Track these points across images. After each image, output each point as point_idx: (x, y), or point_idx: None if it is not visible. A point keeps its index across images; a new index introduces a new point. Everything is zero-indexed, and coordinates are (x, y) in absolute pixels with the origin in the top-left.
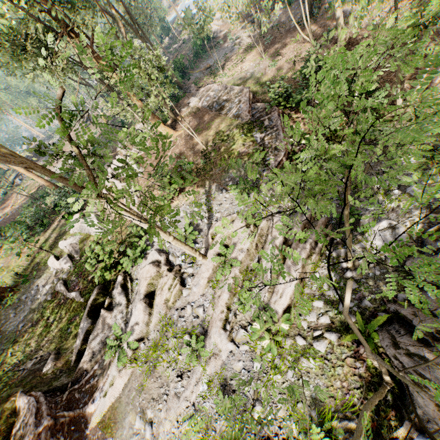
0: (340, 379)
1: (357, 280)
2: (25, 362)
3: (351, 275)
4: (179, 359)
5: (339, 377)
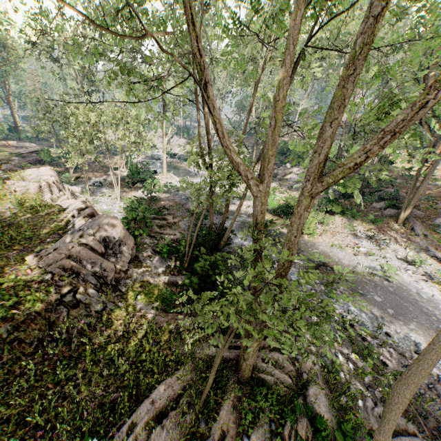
0: None
1: None
2: None
3: None
4: None
5: None
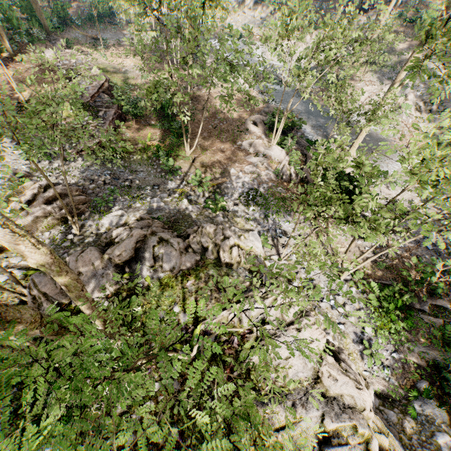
0: (2, 300)
1: (75, 242)
2: None
3: (72, 237)
4: None
5: (3, 299)
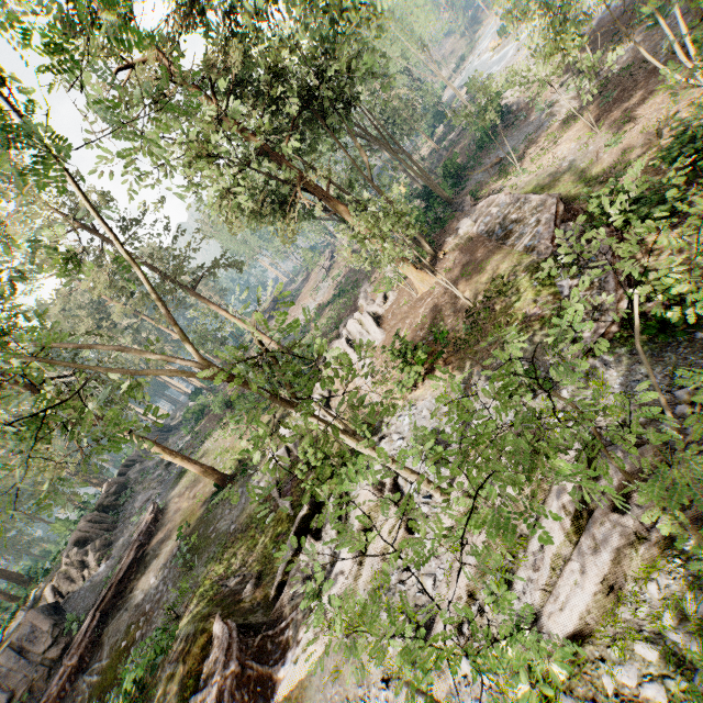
0: None
1: None
2: (228, 577)
3: None
4: (389, 652)
5: None
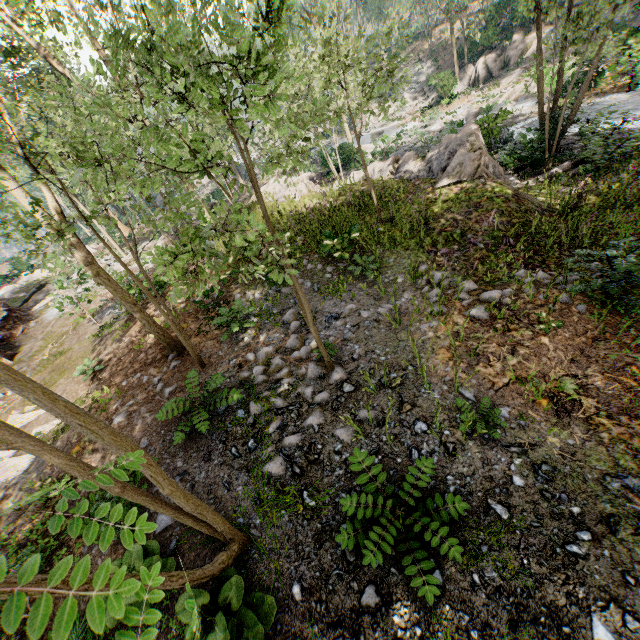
0: None
1: None
2: None
3: None
4: None
5: None
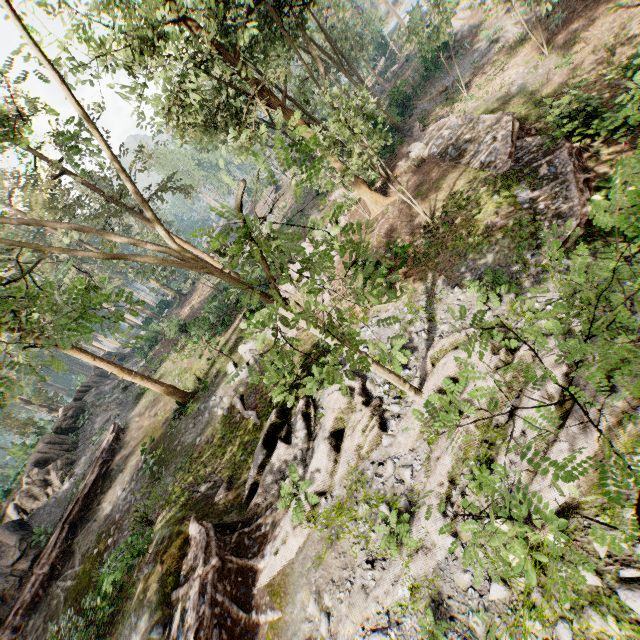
0: None
1: None
2: (199, 483)
3: None
4: (371, 538)
5: None
